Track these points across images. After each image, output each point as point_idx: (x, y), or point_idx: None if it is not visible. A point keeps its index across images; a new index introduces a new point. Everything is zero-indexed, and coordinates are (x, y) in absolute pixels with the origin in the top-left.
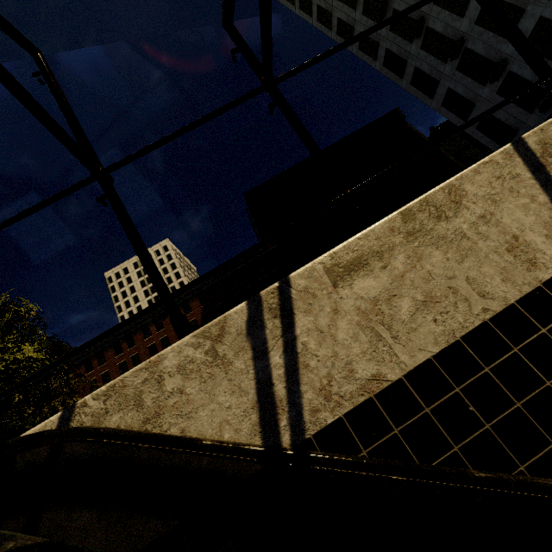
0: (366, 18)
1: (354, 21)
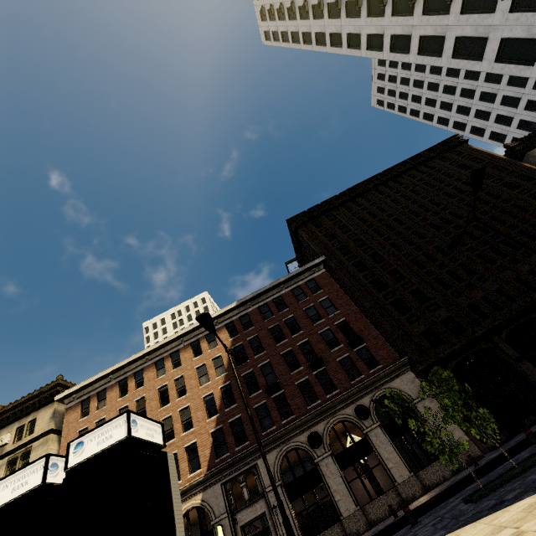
0: (426, 17)
1: (412, 28)
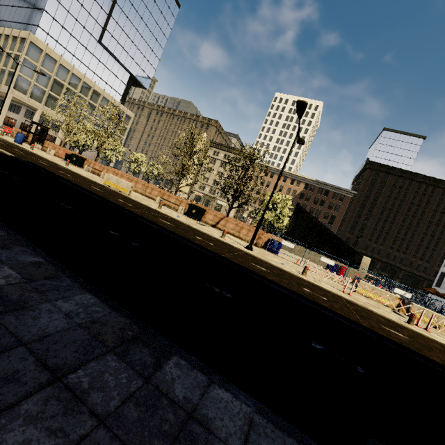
0: None
1: None
